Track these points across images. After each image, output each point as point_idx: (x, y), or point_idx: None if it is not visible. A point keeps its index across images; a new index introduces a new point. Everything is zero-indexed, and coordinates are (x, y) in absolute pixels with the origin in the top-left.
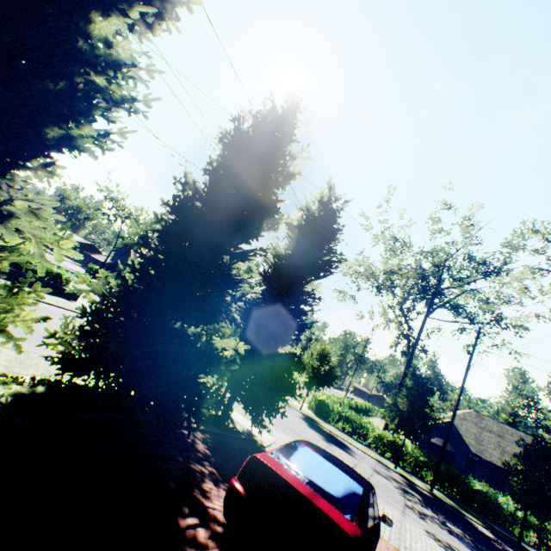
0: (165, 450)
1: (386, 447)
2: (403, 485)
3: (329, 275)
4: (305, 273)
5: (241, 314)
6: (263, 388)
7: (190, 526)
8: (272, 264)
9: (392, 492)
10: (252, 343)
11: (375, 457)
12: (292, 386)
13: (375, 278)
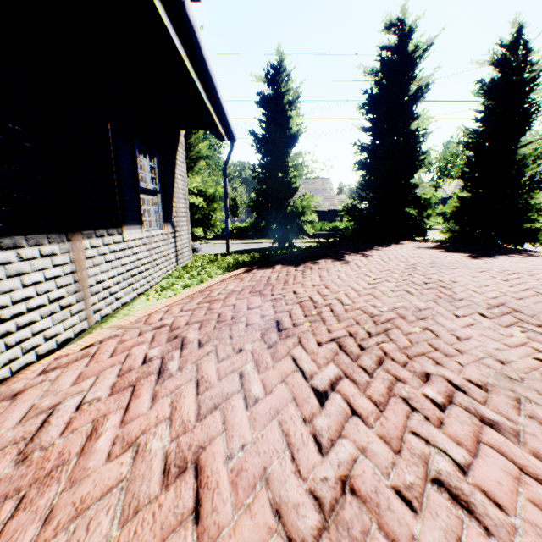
0: None
1: None
2: None
3: None
4: None
5: None
6: None
7: None
8: None
9: None
10: None
11: None
12: None
13: None
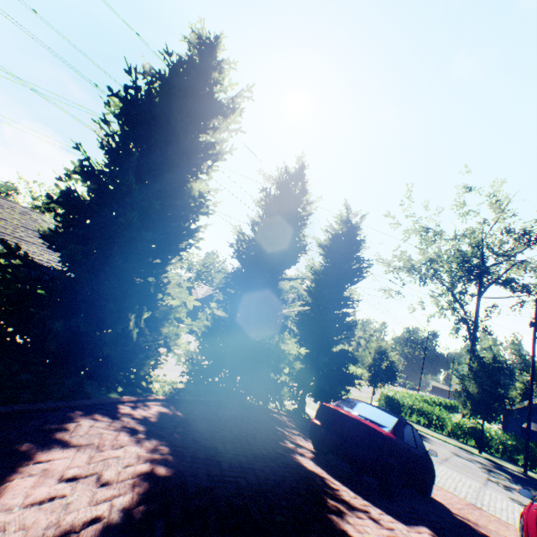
0: (266, 419)
1: (467, 434)
2: (488, 466)
3: (362, 279)
4: (340, 282)
5: (296, 325)
6: (326, 381)
7: (293, 447)
8: (312, 280)
9: (473, 470)
10: (310, 346)
11: (456, 444)
12: (350, 377)
13: (416, 270)
